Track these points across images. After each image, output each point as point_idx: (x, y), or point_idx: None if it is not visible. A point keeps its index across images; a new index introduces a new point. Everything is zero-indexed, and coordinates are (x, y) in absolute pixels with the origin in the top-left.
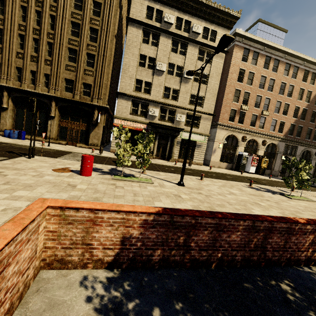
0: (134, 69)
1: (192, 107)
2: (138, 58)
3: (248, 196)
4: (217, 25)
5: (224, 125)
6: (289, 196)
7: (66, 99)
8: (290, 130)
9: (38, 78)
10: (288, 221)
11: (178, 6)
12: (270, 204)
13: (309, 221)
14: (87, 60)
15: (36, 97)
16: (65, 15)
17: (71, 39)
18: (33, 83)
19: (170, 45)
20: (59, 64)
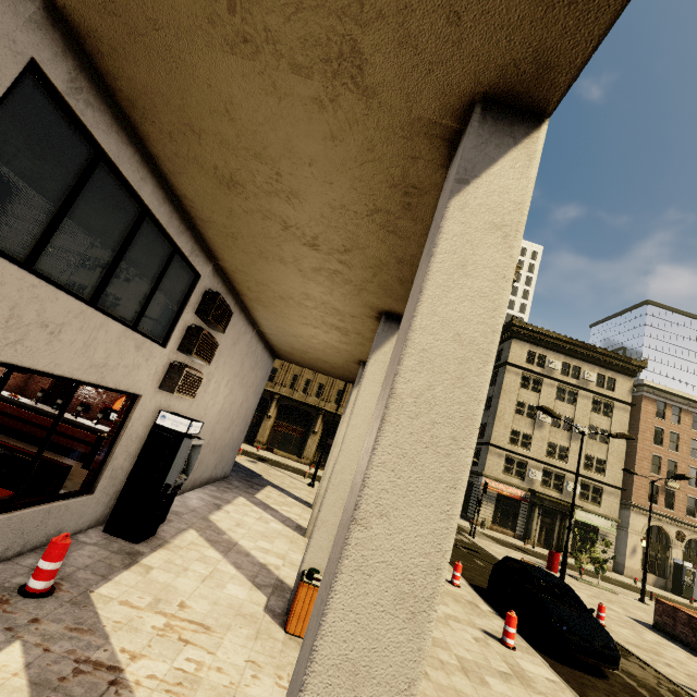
0: (510, 417)
1: (589, 474)
2: (516, 404)
3: None
4: (614, 372)
5: (642, 508)
6: None
7: None
8: None
9: None
10: None
11: (565, 352)
12: None
13: None
14: None
15: None
16: None
17: None
18: None
19: (555, 392)
20: None
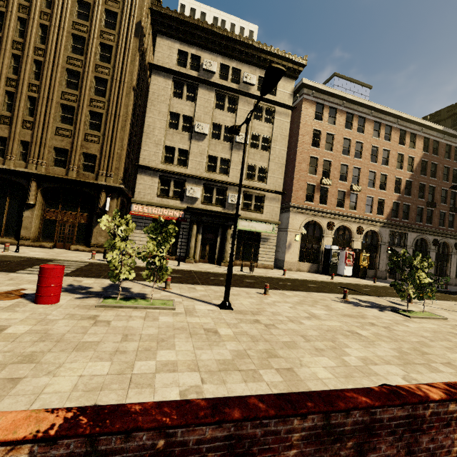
0: (162, 132)
1: (251, 184)
2: (168, 116)
3: (340, 320)
4: None
5: (299, 207)
6: (405, 313)
7: (55, 177)
8: (393, 211)
9: (10, 148)
10: (406, 401)
11: (221, 51)
12: (377, 332)
13: (452, 392)
14: (90, 121)
15: (5, 176)
16: (58, 60)
17: (66, 92)
18: (2, 155)
19: (213, 99)
20: (45, 127)
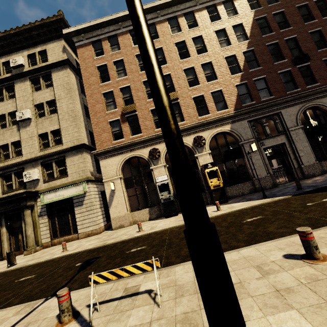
0: None
1: (47, 152)
2: None
3: None
4: (43, 44)
5: (107, 151)
6: None
7: None
8: (244, 95)
9: None
10: None
11: None
12: None
13: None
14: None
15: None
16: None
17: None
18: None
19: None
20: None
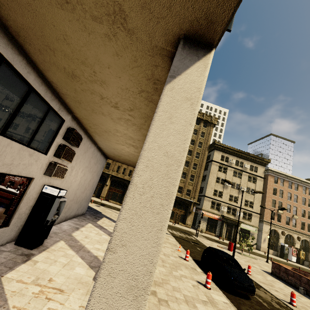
0: (214, 184)
1: (246, 208)
2: (216, 178)
3: None
4: (257, 164)
5: (268, 222)
6: None
7: (179, 197)
8: None
9: None
10: None
11: (237, 156)
12: None
13: None
14: (190, 177)
15: None
16: None
17: (184, 168)
18: None
19: (233, 173)
20: None
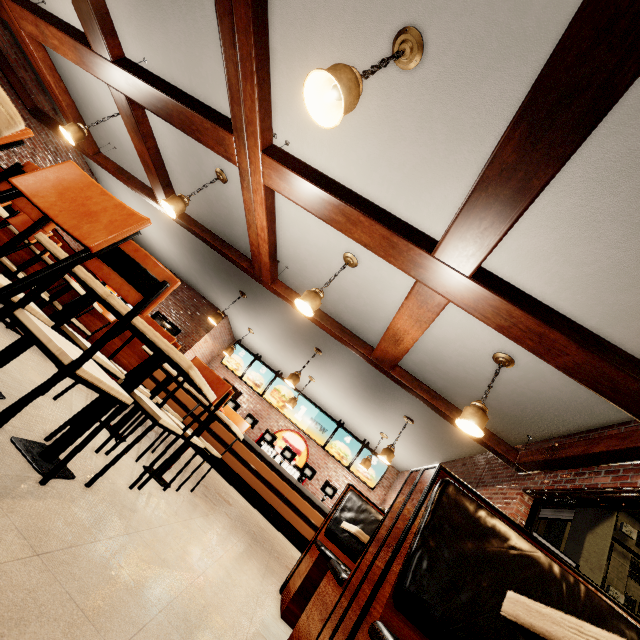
0: None
1: None
2: None
3: None
4: None
5: None
6: None
7: None
8: None
9: None
10: None
11: None
12: None
13: None
14: None
15: None
16: None
17: None
18: None
19: (628, 566)
20: None
